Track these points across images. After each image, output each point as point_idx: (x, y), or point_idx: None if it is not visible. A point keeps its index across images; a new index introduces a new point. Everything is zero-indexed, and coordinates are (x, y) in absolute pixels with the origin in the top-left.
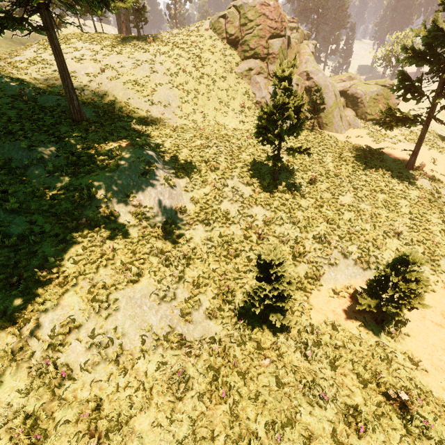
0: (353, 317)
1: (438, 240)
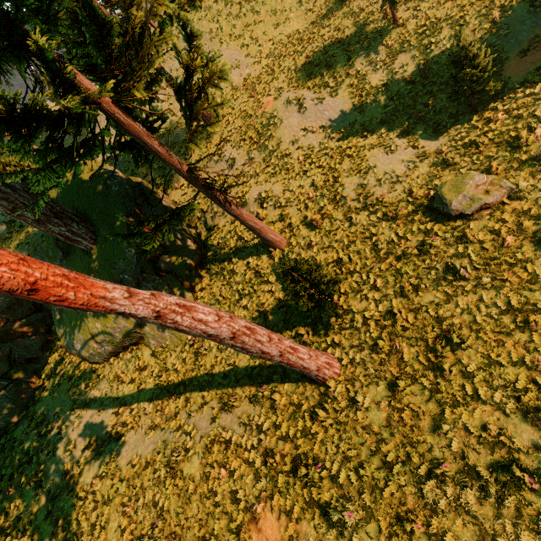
0: None
1: None
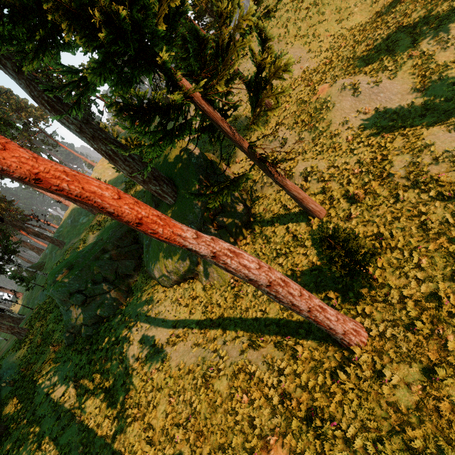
0: None
1: None
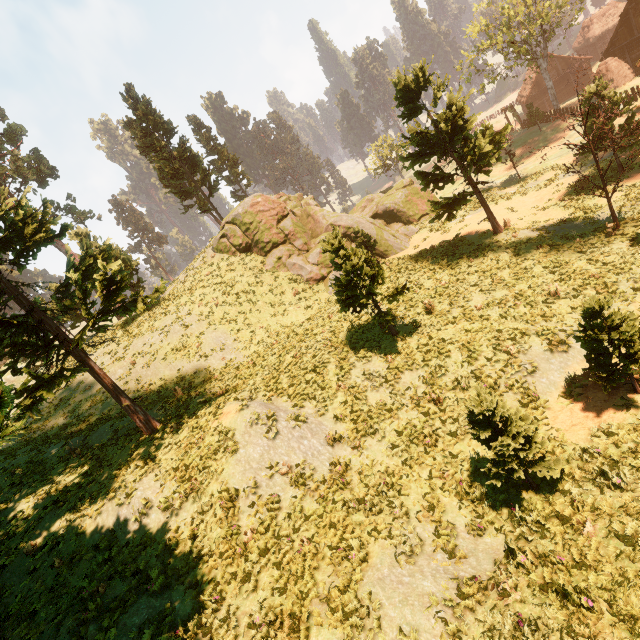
0: (611, 406)
1: (596, 272)
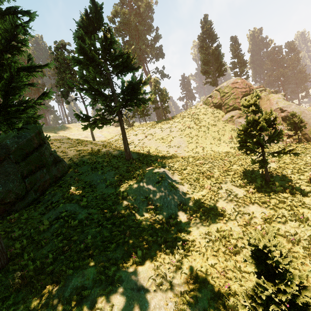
0: None
1: None
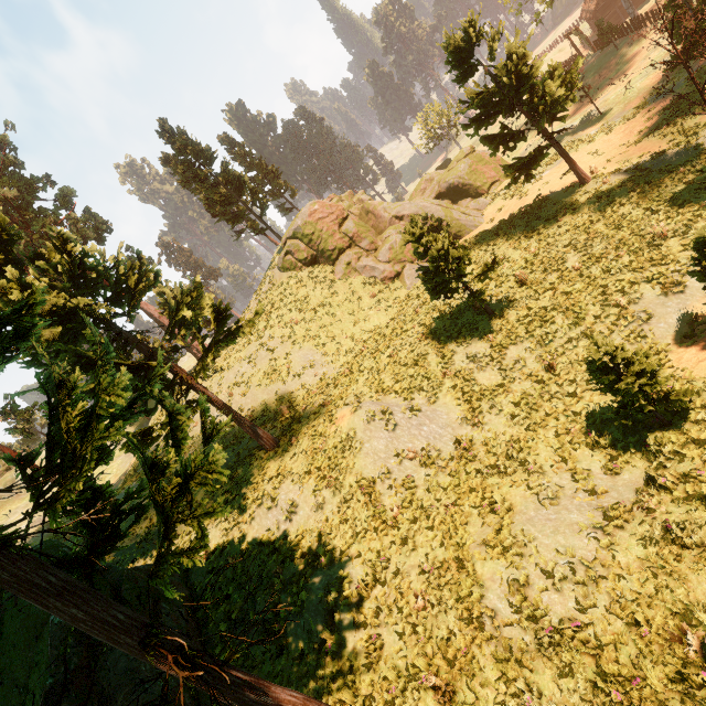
0: None
1: None
